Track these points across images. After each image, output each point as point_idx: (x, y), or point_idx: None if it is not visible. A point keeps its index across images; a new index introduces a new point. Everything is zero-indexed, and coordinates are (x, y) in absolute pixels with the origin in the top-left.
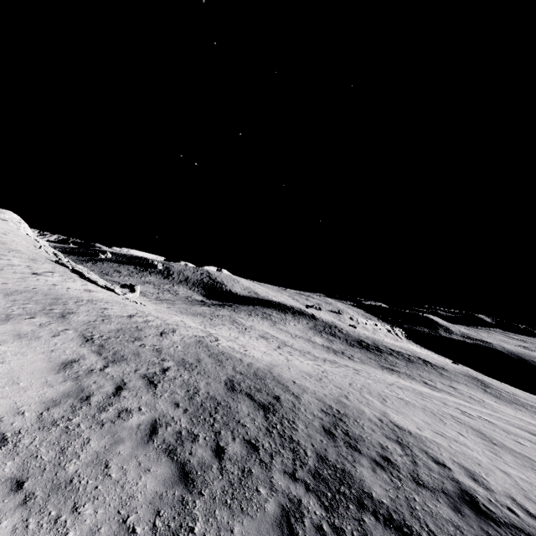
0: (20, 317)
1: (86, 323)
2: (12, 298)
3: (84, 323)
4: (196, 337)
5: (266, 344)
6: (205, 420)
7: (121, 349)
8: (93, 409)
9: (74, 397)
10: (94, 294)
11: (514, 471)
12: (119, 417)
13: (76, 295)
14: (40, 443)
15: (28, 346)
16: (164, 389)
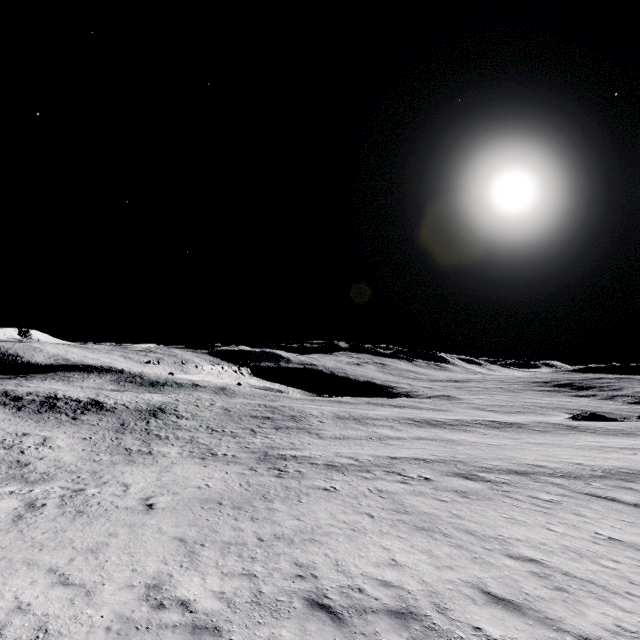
0: None
1: None
2: None
3: None
4: None
5: None
6: None
7: None
8: None
9: None
10: None
11: (84, 394)
12: None
13: None
14: None
15: None
16: None
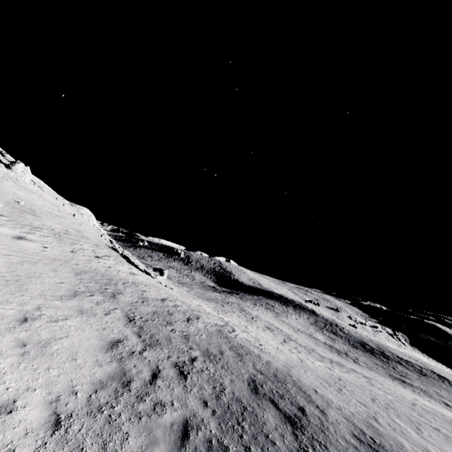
0: (84, 294)
1: (130, 304)
2: (80, 277)
3: (128, 304)
4: (217, 326)
5: (273, 336)
6: (233, 427)
7: (156, 332)
8: (132, 397)
9: (117, 380)
10: (136, 277)
11: None
12: (154, 411)
13: (124, 277)
14: (86, 432)
15: (86, 322)
16: (193, 381)
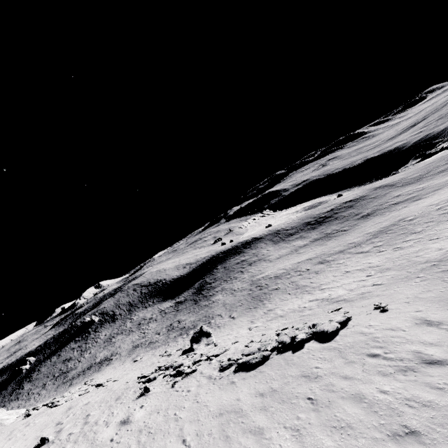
0: None
1: None
2: None
3: None
4: None
5: (358, 258)
6: None
7: None
8: None
9: None
10: (445, 318)
11: None
12: None
13: None
14: None
15: None
16: None
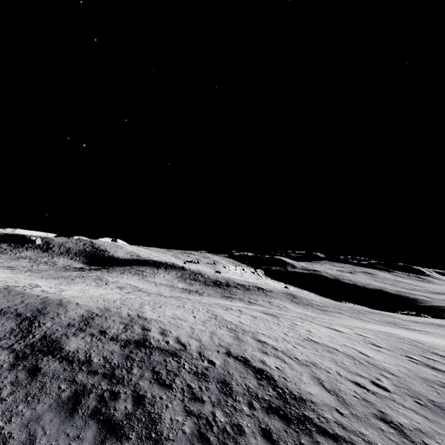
0: None
1: None
2: None
3: None
4: (5, 286)
5: (116, 291)
6: None
7: None
8: None
9: None
10: None
11: (201, 327)
12: None
13: None
14: None
15: None
16: None
